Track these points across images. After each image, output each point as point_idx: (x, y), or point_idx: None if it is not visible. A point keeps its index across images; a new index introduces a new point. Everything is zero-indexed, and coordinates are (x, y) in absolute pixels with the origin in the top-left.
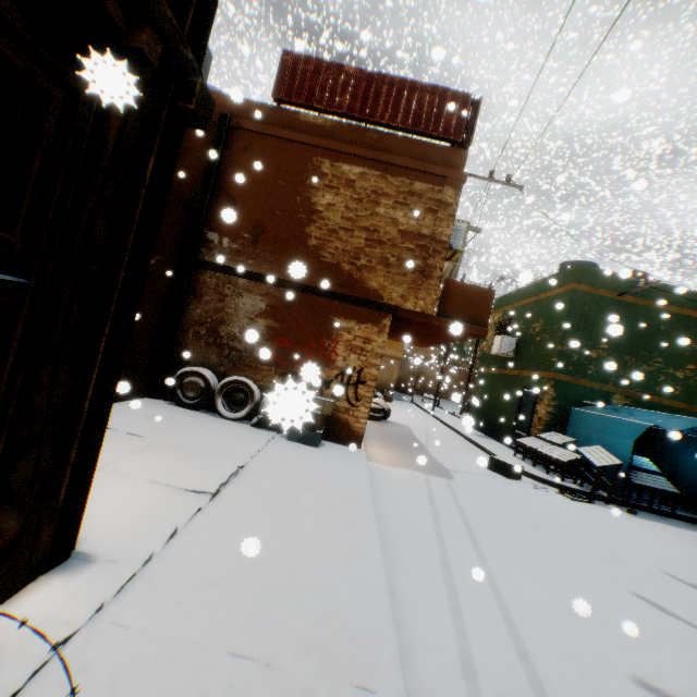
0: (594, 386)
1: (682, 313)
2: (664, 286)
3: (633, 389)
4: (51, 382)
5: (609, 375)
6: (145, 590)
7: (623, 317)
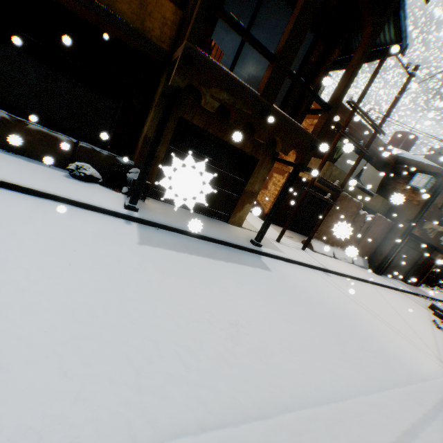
0: None
1: None
2: None
3: None
4: (438, 276)
5: None
6: (439, 292)
7: None
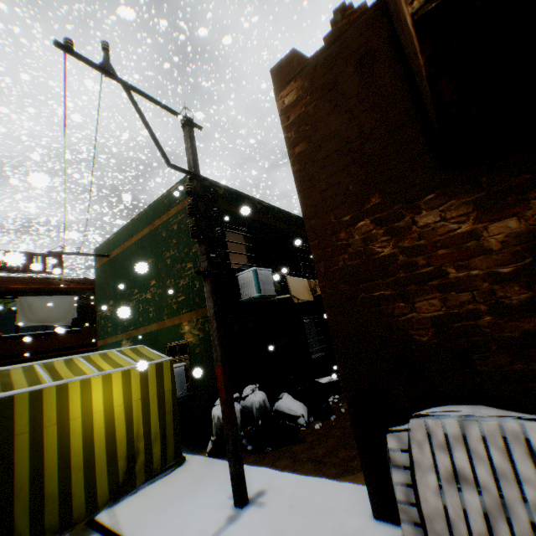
0: (114, 340)
1: (139, 237)
2: (127, 225)
3: (130, 328)
4: None
5: (118, 324)
6: None
7: (115, 270)
